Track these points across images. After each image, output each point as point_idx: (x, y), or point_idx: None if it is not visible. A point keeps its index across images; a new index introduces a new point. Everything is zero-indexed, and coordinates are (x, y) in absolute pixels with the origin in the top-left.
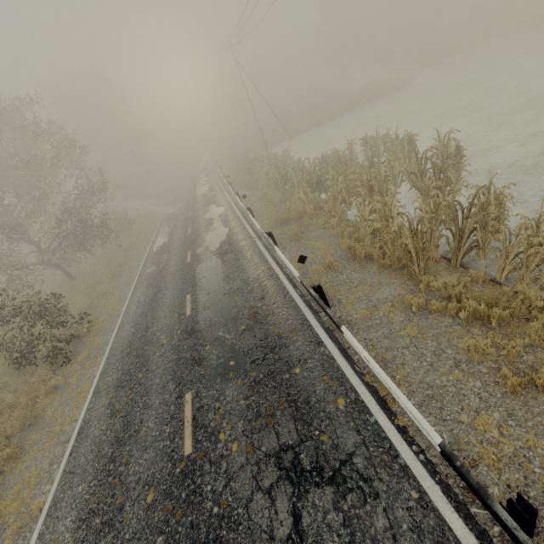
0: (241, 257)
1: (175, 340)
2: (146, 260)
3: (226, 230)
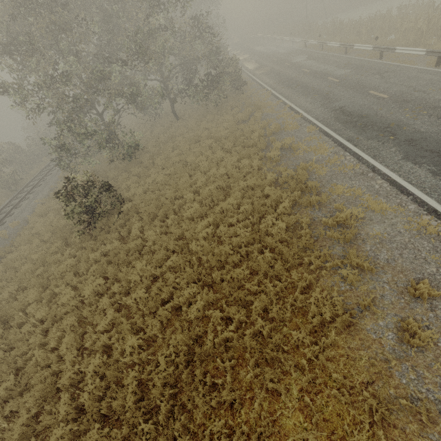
0: (326, 58)
1: (308, 75)
2: (251, 72)
3: (306, 55)
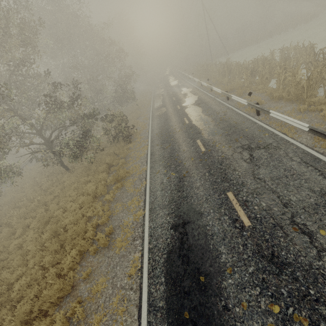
0: (209, 104)
1: (184, 130)
2: (153, 111)
3: (197, 96)
